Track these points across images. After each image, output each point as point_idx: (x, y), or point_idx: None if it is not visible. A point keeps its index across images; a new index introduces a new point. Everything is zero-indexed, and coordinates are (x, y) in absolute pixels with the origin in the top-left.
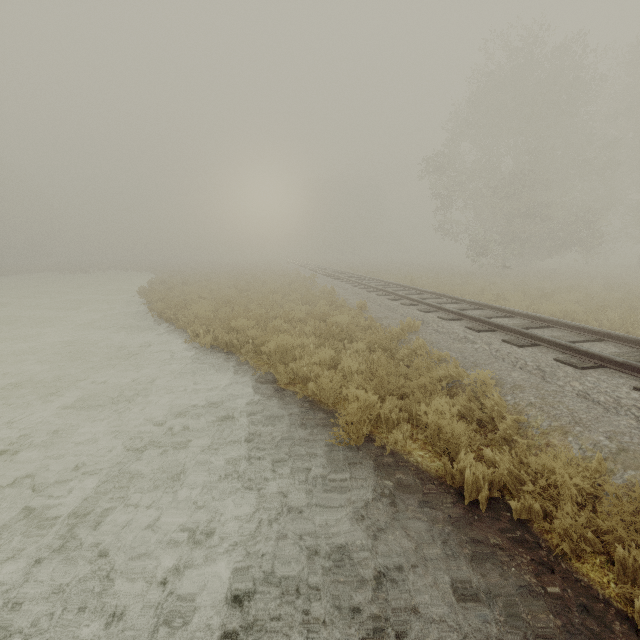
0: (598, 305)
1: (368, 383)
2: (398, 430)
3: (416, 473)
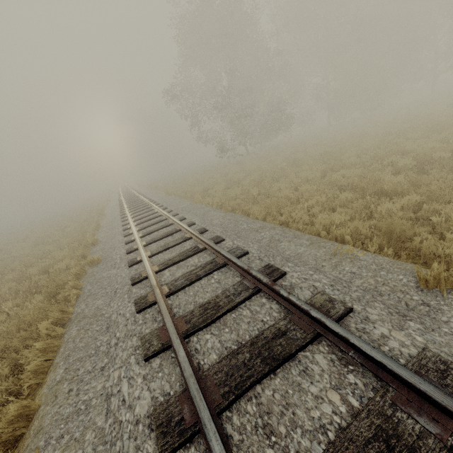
0: (245, 188)
1: None
2: None
3: None
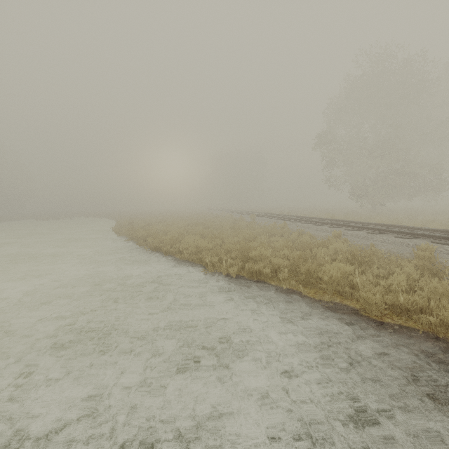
0: None
1: None
2: None
3: None
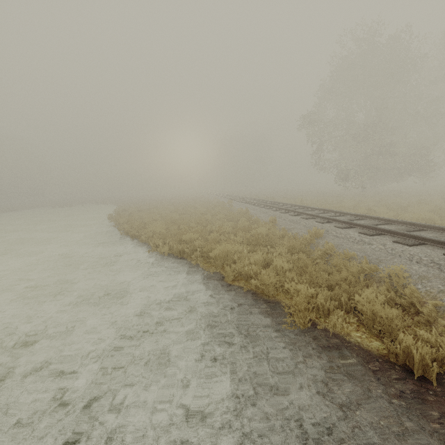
0: None
1: (299, 278)
2: (335, 315)
3: (361, 352)
